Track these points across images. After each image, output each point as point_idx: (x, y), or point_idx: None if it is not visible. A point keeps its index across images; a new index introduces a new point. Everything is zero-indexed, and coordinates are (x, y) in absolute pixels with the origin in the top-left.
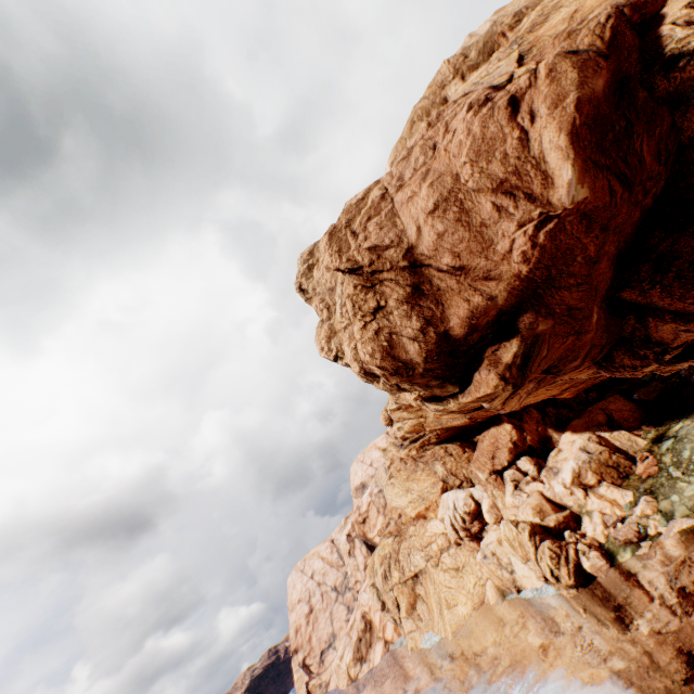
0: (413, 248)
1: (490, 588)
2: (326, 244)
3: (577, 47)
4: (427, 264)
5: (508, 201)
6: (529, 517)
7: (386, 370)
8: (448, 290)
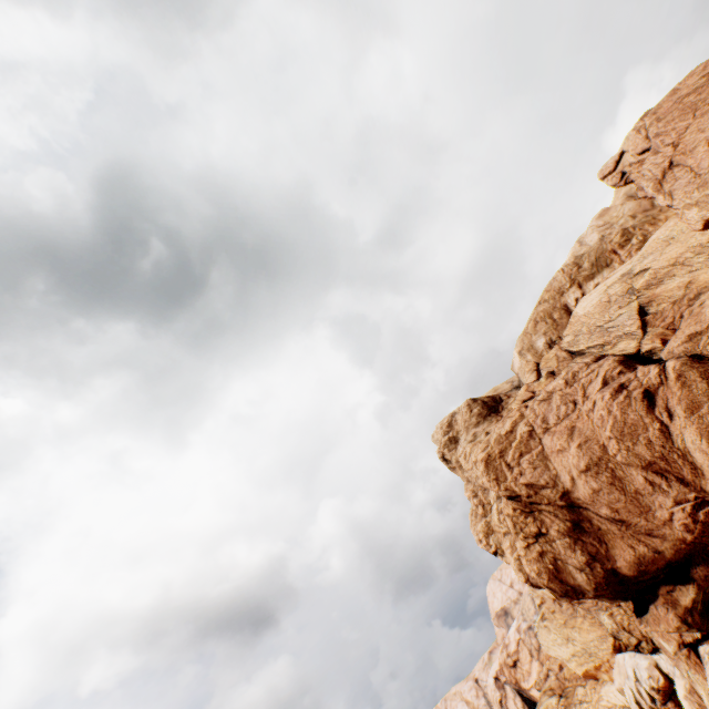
0: (569, 492)
1: None
2: (484, 471)
3: (700, 351)
4: (584, 506)
5: (659, 479)
6: None
7: (554, 591)
8: (609, 531)
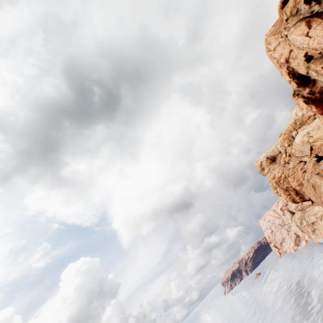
0: (294, 188)
1: None
2: (275, 185)
3: None
4: (298, 190)
5: None
6: None
7: (293, 203)
8: (303, 193)
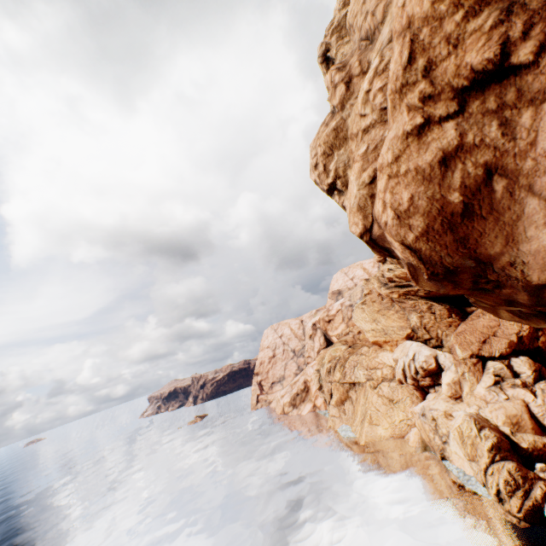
0: None
1: (415, 434)
2: None
3: None
4: None
5: None
6: (497, 422)
7: (424, 262)
8: None
